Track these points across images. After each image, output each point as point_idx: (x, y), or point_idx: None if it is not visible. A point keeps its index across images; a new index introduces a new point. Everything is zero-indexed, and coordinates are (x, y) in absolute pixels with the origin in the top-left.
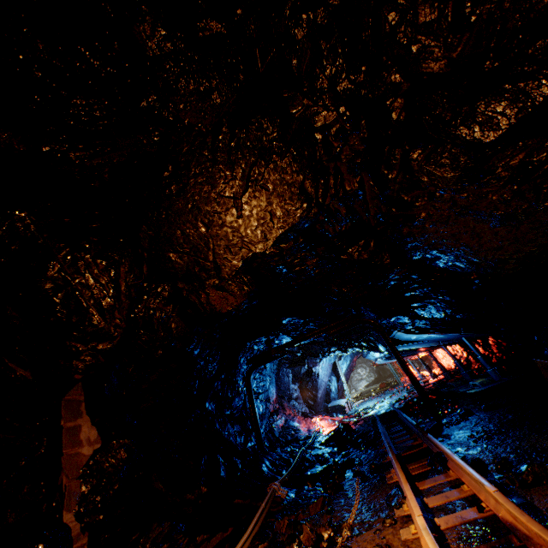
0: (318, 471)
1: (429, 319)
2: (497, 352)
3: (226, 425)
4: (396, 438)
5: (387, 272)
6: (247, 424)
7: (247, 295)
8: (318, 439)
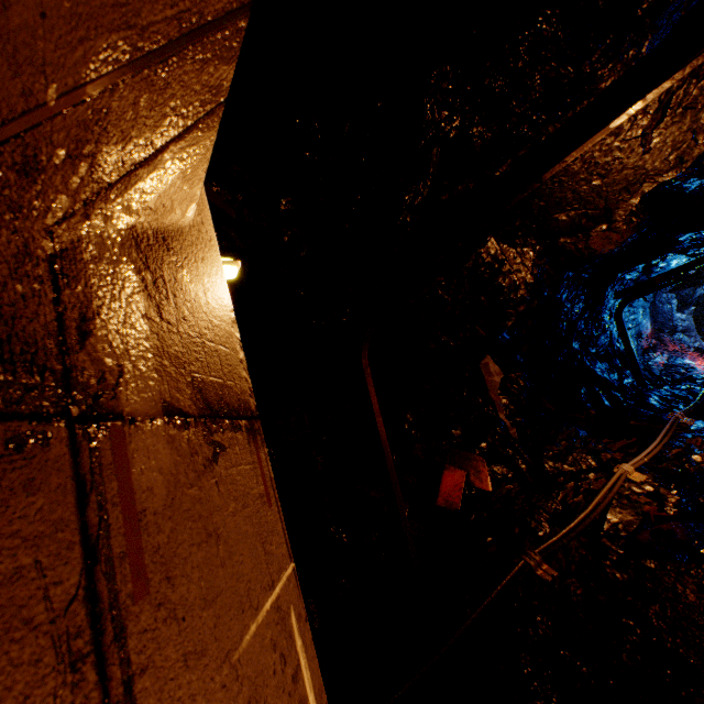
0: None
1: None
2: None
3: (596, 363)
4: None
5: None
6: (614, 362)
7: (636, 228)
8: None
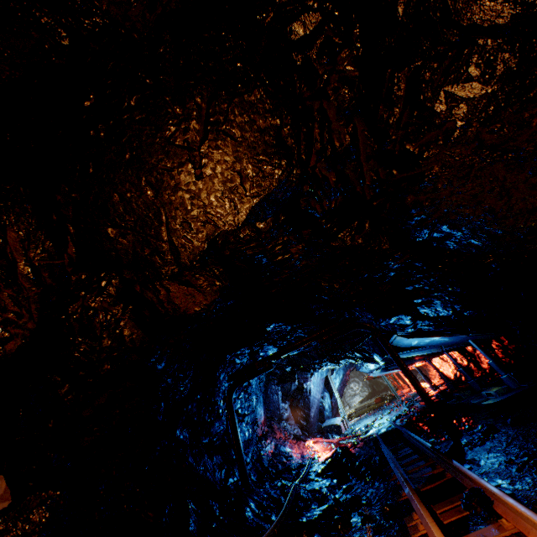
0: (316, 516)
1: (433, 319)
2: (504, 357)
3: (202, 458)
4: (407, 465)
5: (386, 260)
6: (230, 453)
7: (220, 292)
8: (314, 468)
